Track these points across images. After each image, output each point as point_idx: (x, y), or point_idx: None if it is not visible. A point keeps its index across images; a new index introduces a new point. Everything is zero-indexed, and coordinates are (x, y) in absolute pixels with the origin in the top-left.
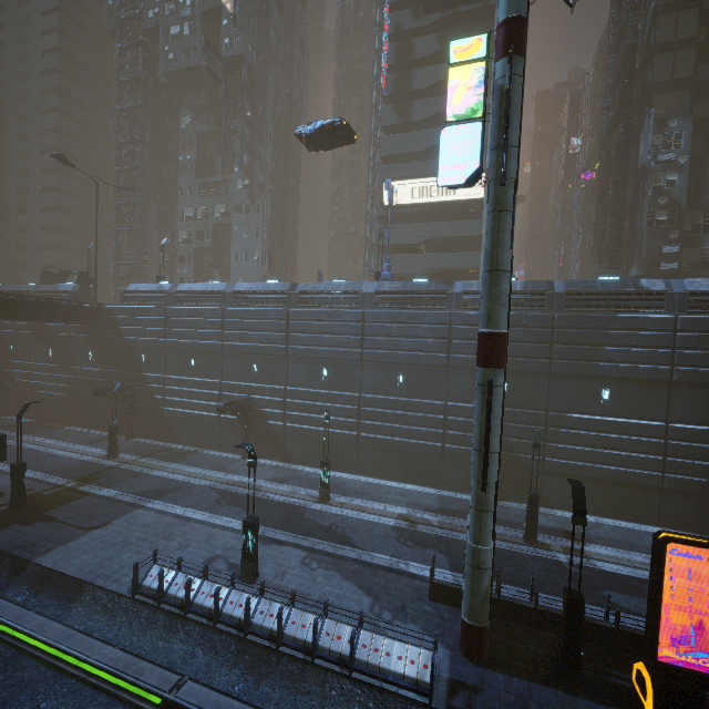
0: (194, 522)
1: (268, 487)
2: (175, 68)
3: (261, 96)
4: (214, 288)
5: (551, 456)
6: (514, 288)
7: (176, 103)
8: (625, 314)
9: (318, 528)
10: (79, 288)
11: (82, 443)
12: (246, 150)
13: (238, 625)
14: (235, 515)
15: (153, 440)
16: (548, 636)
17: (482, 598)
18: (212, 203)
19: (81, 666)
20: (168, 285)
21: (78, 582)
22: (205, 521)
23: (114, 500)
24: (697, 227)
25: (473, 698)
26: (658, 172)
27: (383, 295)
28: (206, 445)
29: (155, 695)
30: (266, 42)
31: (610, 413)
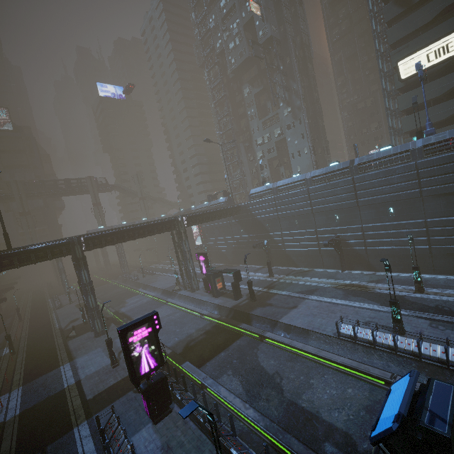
0: (340, 305)
1: (372, 286)
2: (236, 66)
3: (286, 53)
4: (298, 179)
5: None
6: None
7: (239, 84)
8: None
9: (428, 308)
10: (227, 199)
11: (252, 272)
12: (285, 90)
13: (412, 354)
14: (362, 301)
15: (282, 267)
16: None
17: None
18: (271, 130)
19: (331, 364)
20: (271, 184)
21: (305, 330)
22: (346, 304)
23: (290, 296)
24: None
25: None
26: None
27: (431, 146)
28: (314, 266)
29: (382, 379)
30: (282, 18)
31: None
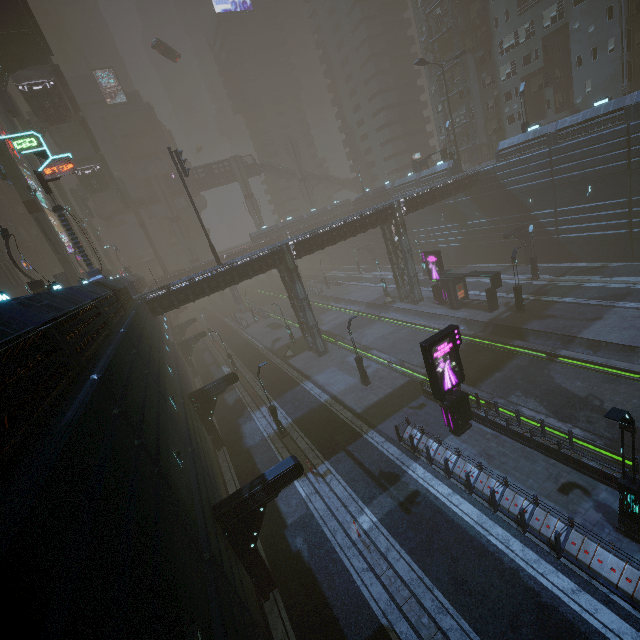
0: None
1: None
2: None
3: None
4: (608, 109)
5: None
6: None
7: None
8: None
9: None
10: (452, 163)
11: None
12: None
13: None
14: None
15: (549, 263)
16: None
17: None
18: (536, 14)
19: None
20: (545, 127)
21: (627, 347)
22: None
23: (582, 304)
24: None
25: None
26: None
27: None
28: (612, 260)
29: None
30: None
31: None
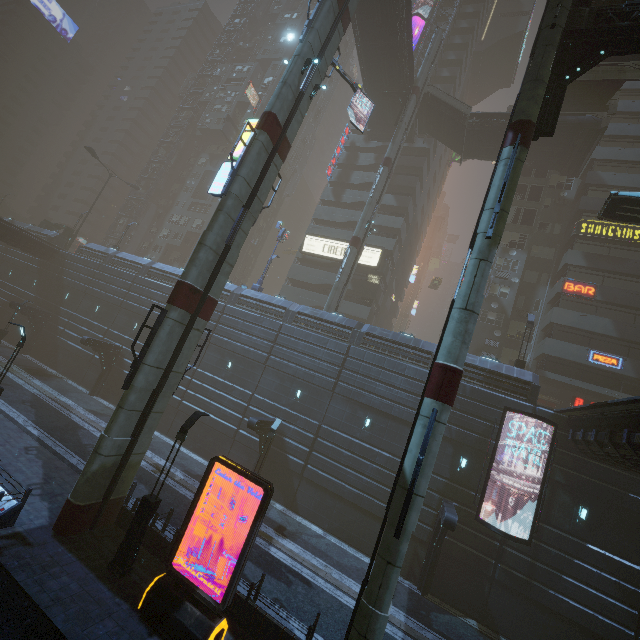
0: None
1: (79, 412)
2: (207, 127)
3: None
4: (140, 261)
5: (311, 464)
6: (333, 319)
7: (202, 149)
8: (400, 361)
9: (75, 441)
10: (57, 236)
11: None
12: None
13: None
14: (24, 411)
15: (39, 361)
16: (145, 553)
17: (86, 478)
18: (194, 216)
19: None
20: (113, 250)
21: None
22: None
23: None
24: (521, 335)
25: (17, 546)
26: (496, 284)
27: (245, 298)
28: (73, 377)
29: None
30: None
31: (367, 440)
